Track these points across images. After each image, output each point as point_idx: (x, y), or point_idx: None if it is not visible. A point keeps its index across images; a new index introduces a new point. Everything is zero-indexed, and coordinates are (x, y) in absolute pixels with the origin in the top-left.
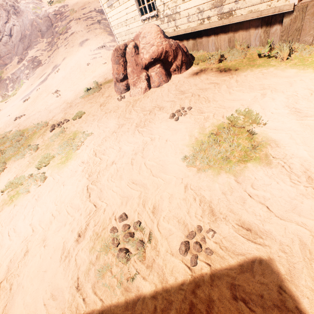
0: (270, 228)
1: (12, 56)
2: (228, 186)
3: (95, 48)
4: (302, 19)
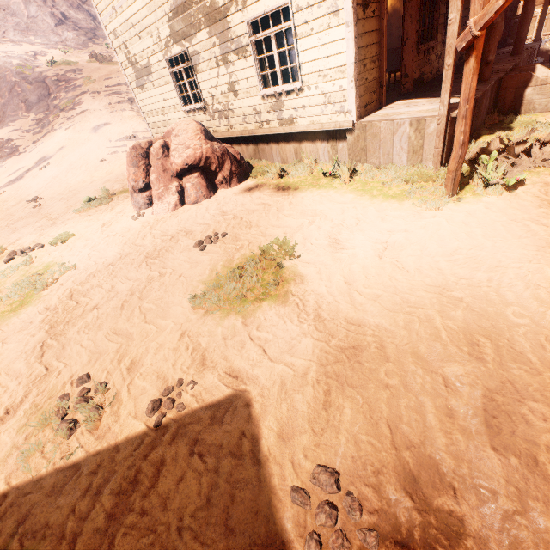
0: (258, 372)
1: None
2: (232, 329)
3: (119, 138)
4: (364, 139)
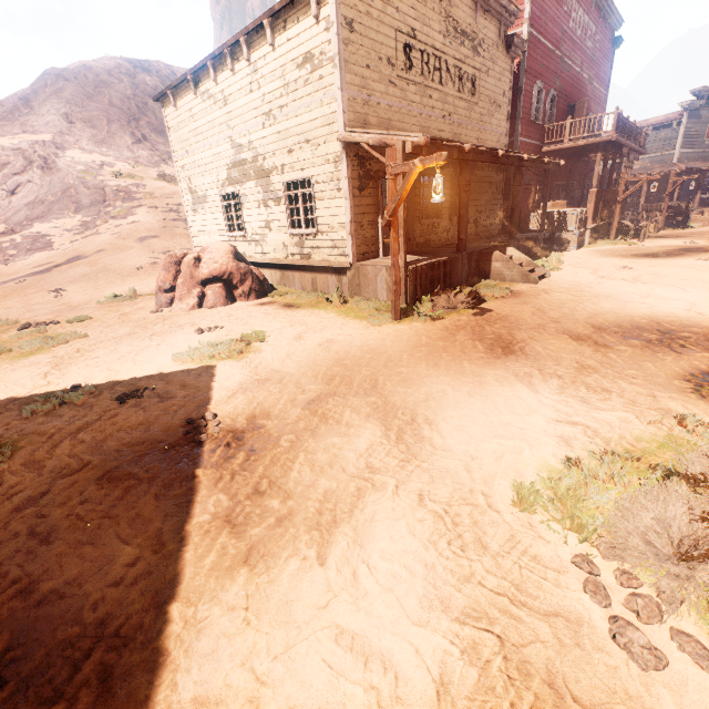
0: (200, 386)
1: None
2: (195, 370)
3: (164, 251)
4: (359, 277)
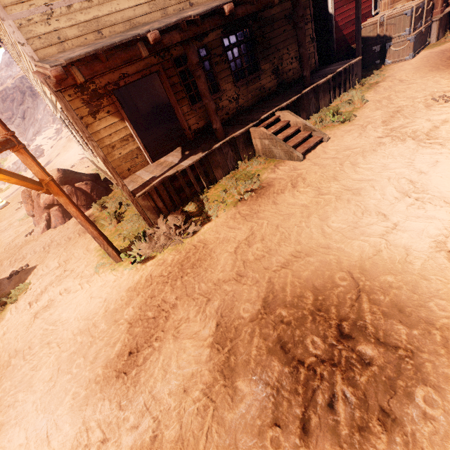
0: None
1: (23, 140)
2: None
3: None
4: None
